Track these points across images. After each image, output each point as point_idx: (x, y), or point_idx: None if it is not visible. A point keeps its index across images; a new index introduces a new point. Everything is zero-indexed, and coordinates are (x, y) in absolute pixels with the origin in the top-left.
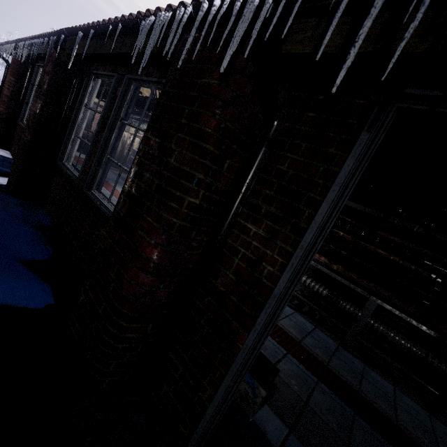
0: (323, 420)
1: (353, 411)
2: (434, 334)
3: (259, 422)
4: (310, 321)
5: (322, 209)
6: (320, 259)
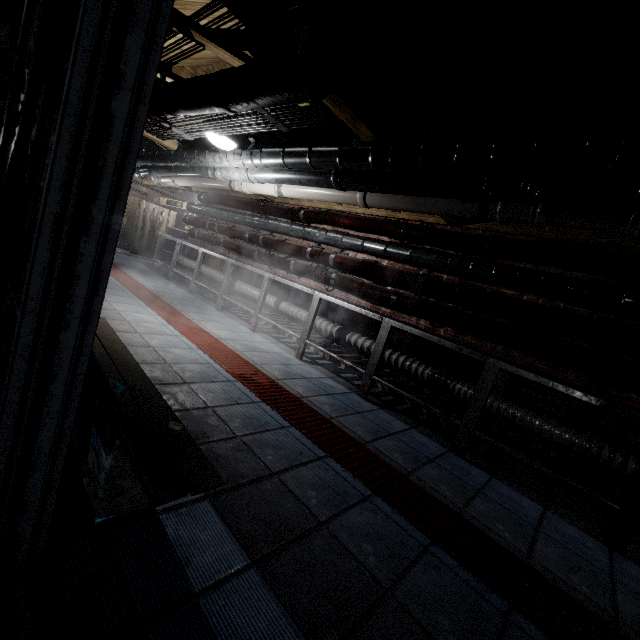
0: (349, 550)
1: (429, 538)
2: (596, 401)
3: (184, 548)
4: (404, 420)
5: (81, 8)
6: (419, 324)
